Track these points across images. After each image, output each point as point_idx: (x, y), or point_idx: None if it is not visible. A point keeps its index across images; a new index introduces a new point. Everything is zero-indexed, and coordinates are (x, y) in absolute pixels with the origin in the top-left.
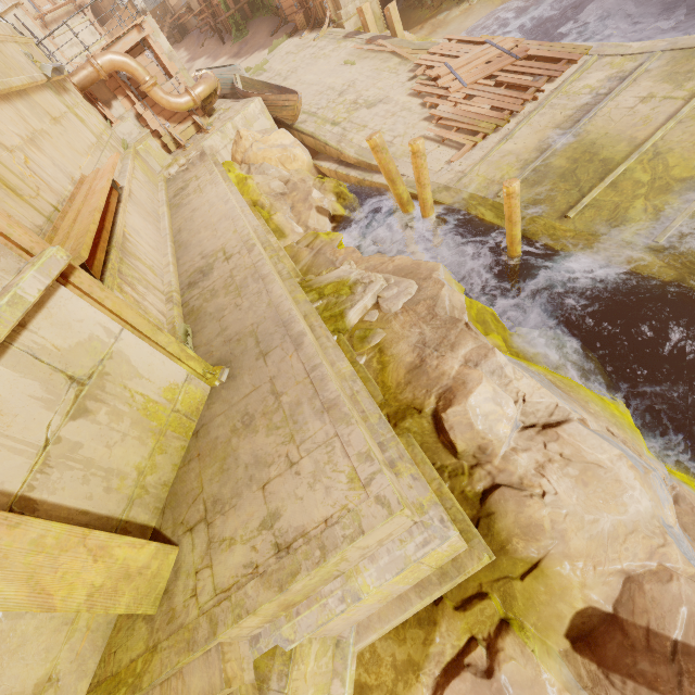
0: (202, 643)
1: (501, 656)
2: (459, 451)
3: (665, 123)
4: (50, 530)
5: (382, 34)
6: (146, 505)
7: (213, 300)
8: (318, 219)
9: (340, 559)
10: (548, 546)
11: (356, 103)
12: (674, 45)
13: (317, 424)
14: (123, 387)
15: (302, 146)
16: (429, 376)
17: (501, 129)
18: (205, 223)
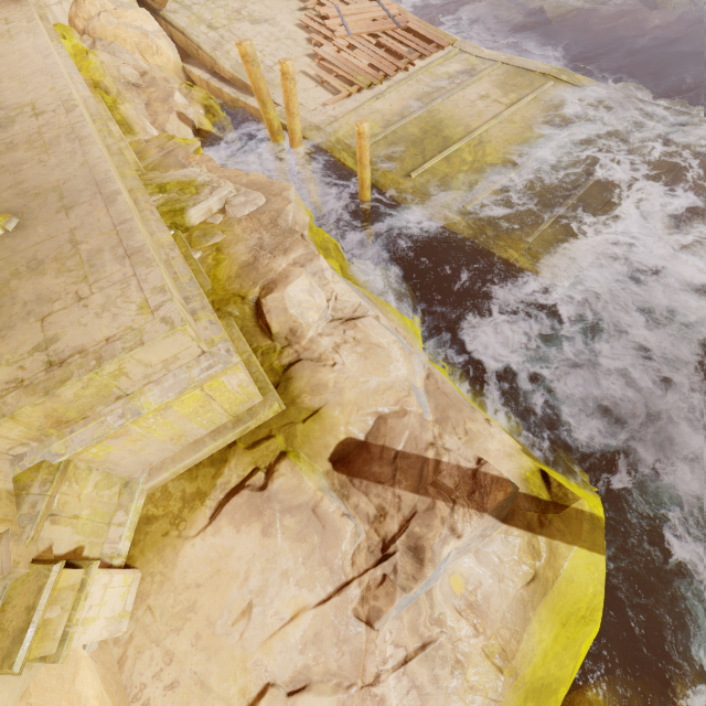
0: None
1: (275, 475)
2: (274, 332)
3: (491, 120)
4: None
5: None
6: None
7: (9, 153)
8: (179, 127)
9: (118, 371)
10: (329, 398)
11: (239, 13)
12: (510, 61)
13: (116, 267)
14: None
15: (169, 39)
16: (259, 271)
17: (374, 88)
18: (12, 73)
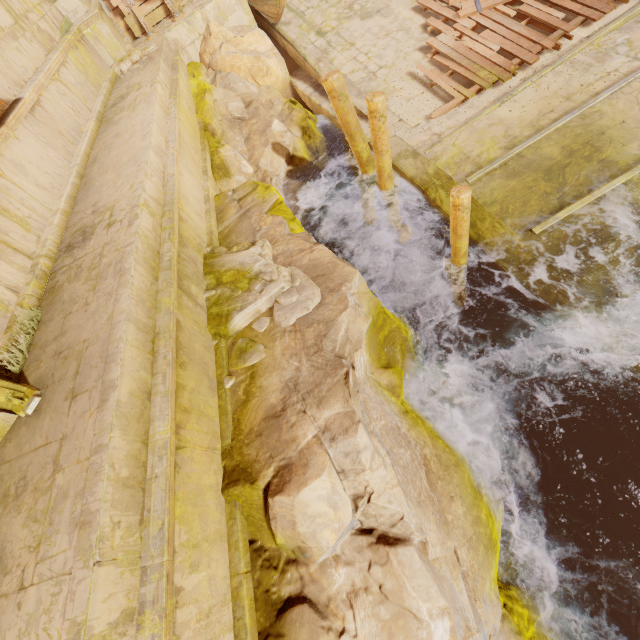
0: None
1: None
2: (279, 543)
3: None
4: None
5: None
6: None
7: (73, 282)
8: (272, 159)
9: None
10: None
11: (351, 9)
12: None
13: (65, 540)
14: None
15: (279, 56)
16: (280, 435)
17: (502, 84)
18: (116, 159)
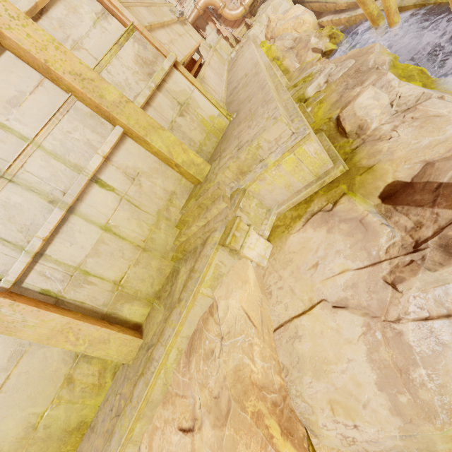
0: (213, 180)
1: (337, 204)
2: (347, 132)
3: None
4: (172, 136)
5: None
6: (202, 157)
7: (237, 95)
8: (313, 57)
9: (258, 145)
10: (381, 158)
11: None
12: None
13: (261, 110)
14: (194, 111)
15: (309, 11)
16: (341, 101)
17: None
18: (241, 68)
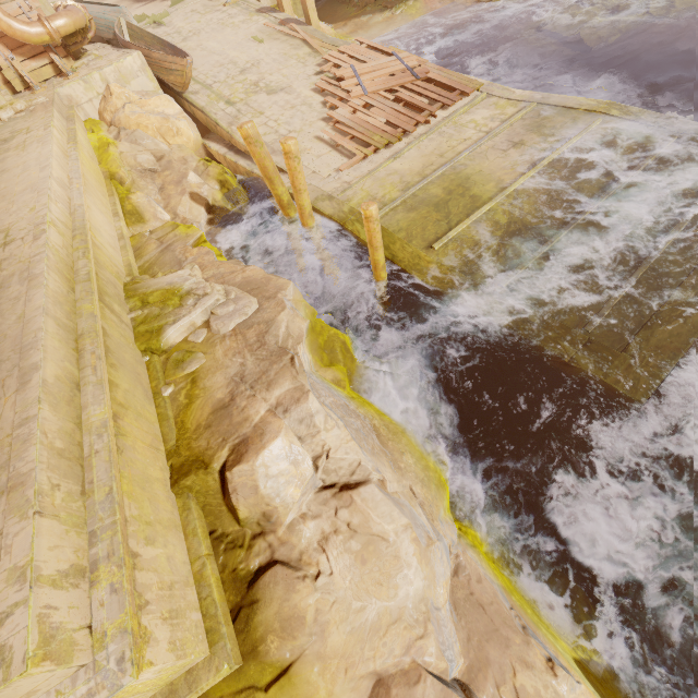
0: None
1: None
2: (242, 518)
3: (528, 171)
4: None
5: (300, 18)
6: None
7: None
8: (191, 208)
9: None
10: (305, 645)
11: (257, 86)
12: (547, 100)
13: None
14: None
15: (189, 119)
16: (232, 420)
17: (392, 146)
18: (6, 190)
